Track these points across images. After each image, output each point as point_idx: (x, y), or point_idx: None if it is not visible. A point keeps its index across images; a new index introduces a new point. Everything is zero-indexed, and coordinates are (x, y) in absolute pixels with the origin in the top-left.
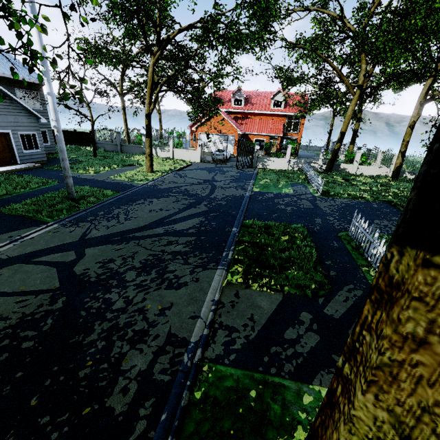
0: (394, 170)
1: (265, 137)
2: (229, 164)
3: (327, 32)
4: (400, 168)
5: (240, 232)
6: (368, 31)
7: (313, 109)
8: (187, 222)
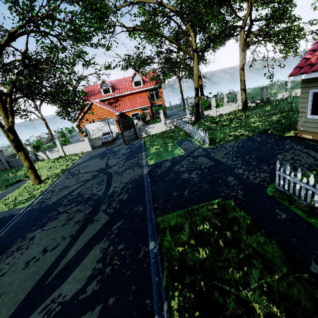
0: (243, 104)
1: (138, 111)
2: (118, 142)
3: (154, 15)
4: (246, 101)
5: (161, 249)
6: (189, 0)
7: (167, 78)
8: (83, 265)
